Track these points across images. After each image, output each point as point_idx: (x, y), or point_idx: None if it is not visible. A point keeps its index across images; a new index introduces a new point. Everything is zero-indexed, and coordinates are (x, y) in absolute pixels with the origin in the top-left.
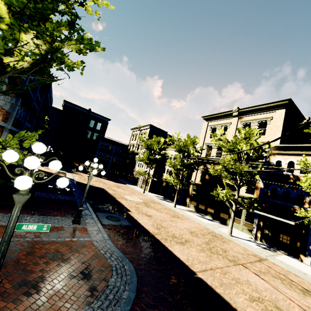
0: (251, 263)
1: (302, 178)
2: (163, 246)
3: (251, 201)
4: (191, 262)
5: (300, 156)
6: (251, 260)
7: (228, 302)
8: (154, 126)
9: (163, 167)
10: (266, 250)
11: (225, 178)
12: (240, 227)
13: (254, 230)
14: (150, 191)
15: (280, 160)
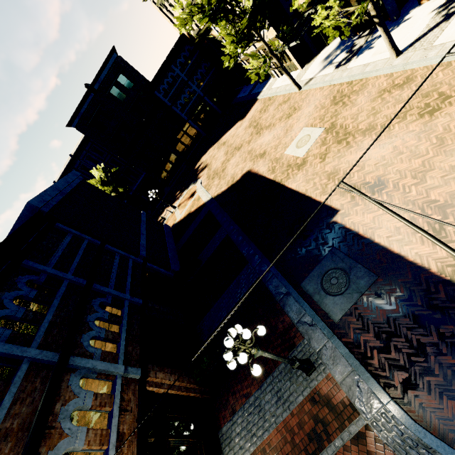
0: None
1: None
2: None
3: None
4: None
5: None
6: None
7: None
8: None
9: None
10: None
11: None
12: None
13: None
14: (304, 63)
15: None
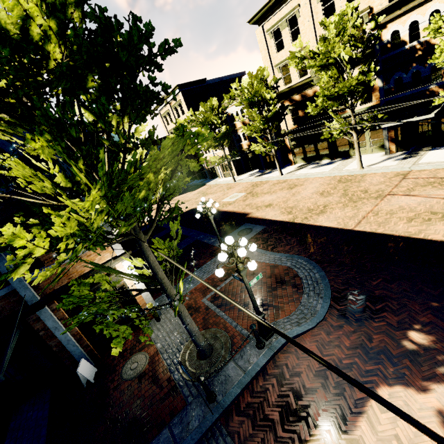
0: (396, 187)
1: (434, 39)
2: (309, 226)
3: (373, 116)
4: (343, 224)
5: (424, 5)
6: (396, 182)
7: (391, 235)
8: (184, 84)
9: (235, 135)
10: (406, 160)
11: (331, 108)
12: (368, 150)
13: (386, 144)
14: (239, 174)
15: (395, 29)
